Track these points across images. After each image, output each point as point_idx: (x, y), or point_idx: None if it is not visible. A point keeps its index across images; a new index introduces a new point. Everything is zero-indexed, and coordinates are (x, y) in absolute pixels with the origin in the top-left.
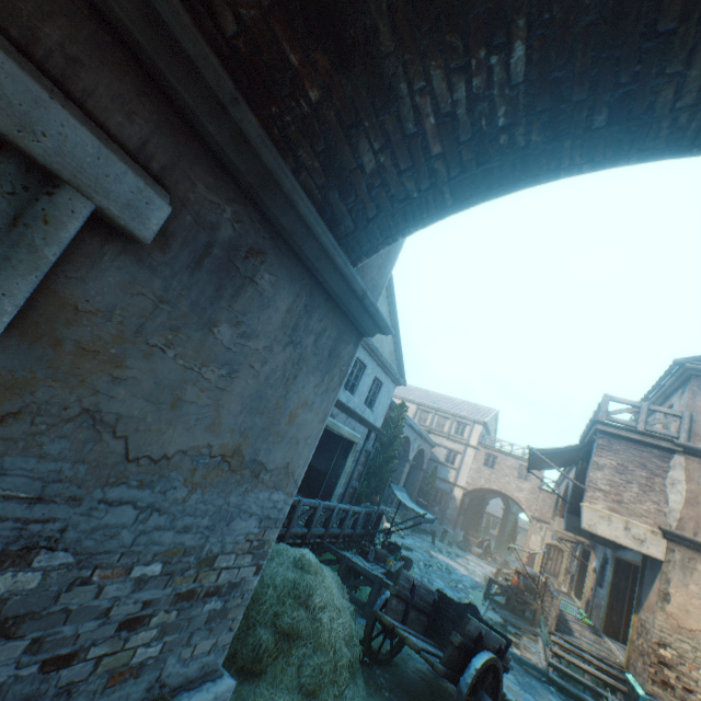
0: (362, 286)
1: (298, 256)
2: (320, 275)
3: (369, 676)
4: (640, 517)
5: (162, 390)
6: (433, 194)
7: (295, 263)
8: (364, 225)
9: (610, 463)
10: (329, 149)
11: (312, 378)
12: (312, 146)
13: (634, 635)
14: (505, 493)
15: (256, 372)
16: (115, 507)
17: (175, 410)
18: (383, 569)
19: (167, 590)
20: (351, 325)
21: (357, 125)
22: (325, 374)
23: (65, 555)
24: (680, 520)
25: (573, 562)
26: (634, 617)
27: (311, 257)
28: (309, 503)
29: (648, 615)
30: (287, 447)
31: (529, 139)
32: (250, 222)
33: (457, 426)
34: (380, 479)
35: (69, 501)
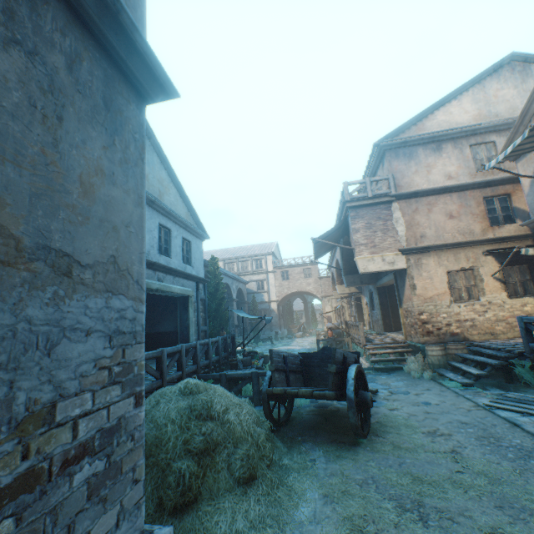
0: None
1: None
2: None
3: (282, 437)
4: (388, 250)
5: None
6: None
7: None
8: None
9: (362, 225)
10: None
11: (94, 133)
12: None
13: (404, 320)
14: (302, 291)
15: None
16: None
17: None
18: (253, 368)
19: None
20: (120, 74)
21: None
22: (113, 134)
23: None
24: (407, 240)
25: (352, 309)
26: (401, 310)
27: None
28: (172, 350)
29: (408, 303)
30: (101, 234)
31: None
32: None
33: (256, 263)
34: (220, 319)
35: None
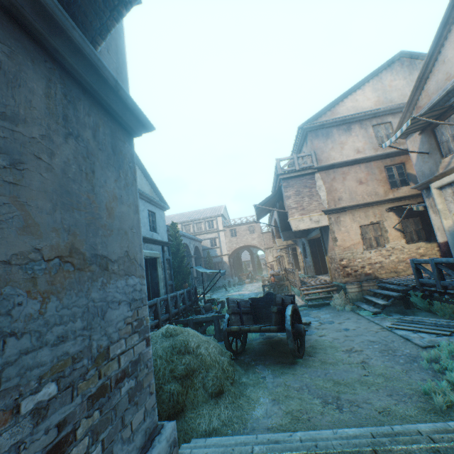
0: (111, 73)
1: (24, 29)
2: (63, 59)
3: (240, 363)
4: (313, 211)
5: None
6: None
7: (24, 36)
8: None
9: (292, 193)
10: None
11: (109, 173)
12: None
13: (330, 265)
14: (248, 245)
15: (48, 165)
16: None
17: None
18: (213, 312)
19: (76, 401)
20: (118, 125)
21: None
22: (119, 169)
23: None
24: (328, 203)
25: (290, 257)
26: (327, 257)
27: (41, 29)
28: (150, 303)
29: (332, 252)
30: (119, 238)
31: None
32: None
33: (208, 224)
34: (183, 273)
35: None
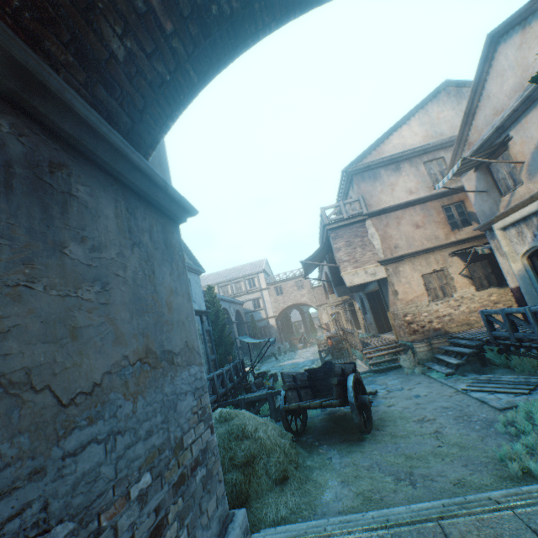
0: (161, 177)
1: (96, 164)
2: (123, 178)
3: (302, 444)
4: (368, 263)
5: (53, 326)
6: (181, 74)
7: (97, 171)
8: (138, 118)
9: (343, 244)
10: (75, 39)
11: (165, 269)
12: (57, 36)
13: (393, 322)
14: (297, 303)
15: (124, 279)
16: (81, 454)
17: (77, 340)
18: (266, 389)
19: (165, 489)
20: (166, 218)
21: (92, 7)
22: (171, 262)
23: (63, 527)
24: (384, 252)
25: (347, 314)
26: (389, 313)
27: (109, 161)
28: None
29: (394, 307)
30: (179, 330)
31: (232, 7)
32: (33, 135)
33: (249, 283)
34: (225, 344)
35: (31, 478)
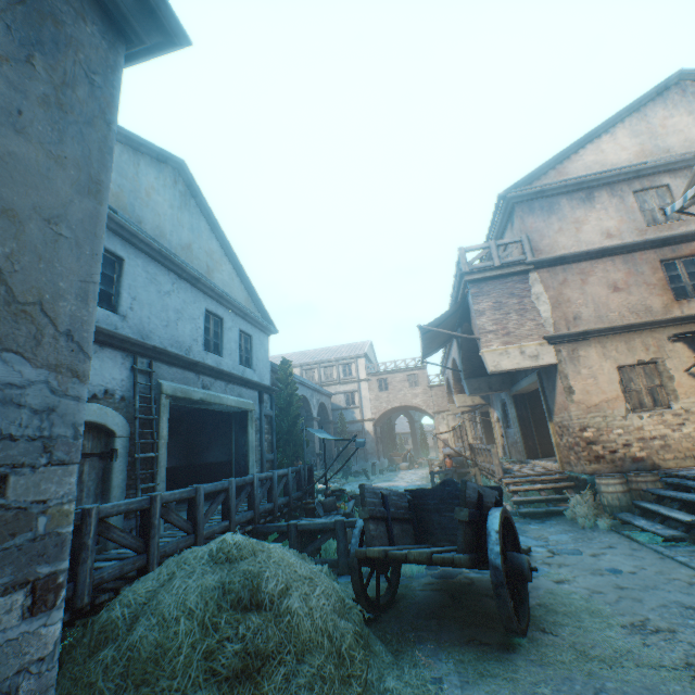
0: None
1: None
2: None
3: (383, 632)
4: (527, 338)
5: None
6: None
7: None
8: None
9: (488, 305)
10: None
11: None
12: None
13: (557, 439)
14: (406, 405)
15: None
16: None
17: None
18: (338, 515)
19: None
20: None
21: None
22: (28, 46)
23: None
24: (555, 324)
25: (477, 428)
26: (551, 425)
27: None
28: (214, 487)
29: (563, 414)
30: None
31: None
32: None
33: (344, 369)
34: (295, 444)
35: None
